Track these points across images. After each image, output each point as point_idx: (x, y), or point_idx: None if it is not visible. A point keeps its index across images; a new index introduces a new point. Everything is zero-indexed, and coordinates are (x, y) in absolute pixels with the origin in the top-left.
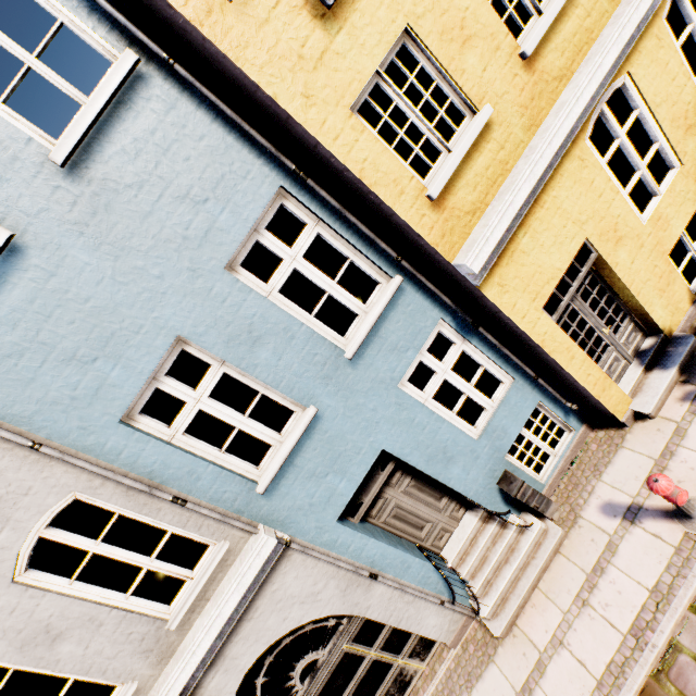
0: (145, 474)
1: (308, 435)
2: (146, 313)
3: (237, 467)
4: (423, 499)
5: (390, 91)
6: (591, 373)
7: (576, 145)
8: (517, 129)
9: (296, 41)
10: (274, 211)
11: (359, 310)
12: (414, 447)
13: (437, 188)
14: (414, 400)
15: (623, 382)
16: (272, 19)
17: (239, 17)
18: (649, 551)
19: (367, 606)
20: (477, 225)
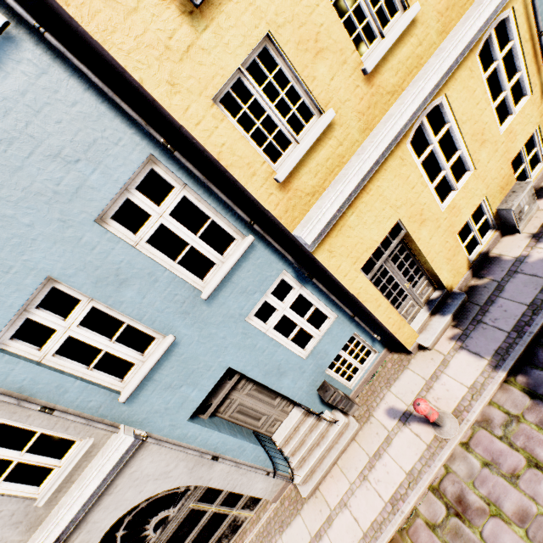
0: (14, 389)
1: (166, 357)
2: (16, 256)
3: (103, 381)
4: (262, 399)
5: (251, 87)
6: (391, 317)
7: (400, 147)
8: (354, 131)
9: (164, 33)
10: (144, 174)
11: (217, 260)
12: (255, 365)
13: (284, 174)
14: (258, 331)
15: (415, 321)
16: (141, 8)
17: (107, 2)
18: (411, 446)
19: (209, 478)
20: (315, 205)
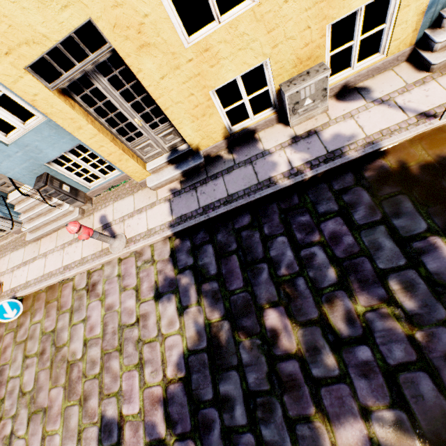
0: None
1: None
2: None
3: None
4: None
5: None
6: (105, 146)
7: None
8: None
9: None
10: None
11: None
12: None
13: None
14: None
15: (154, 162)
16: None
17: None
18: (95, 245)
19: None
20: None
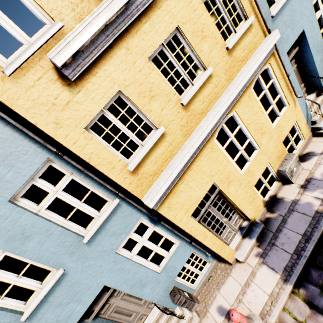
0: None
1: (58, 284)
2: None
3: (11, 305)
4: (132, 301)
5: (110, 118)
6: (215, 242)
7: (209, 142)
8: (179, 136)
9: (51, 96)
10: (45, 168)
11: (95, 215)
12: (124, 282)
13: (133, 166)
14: (124, 258)
15: (233, 242)
16: (36, 85)
17: (14, 84)
18: None
19: None
20: (156, 181)
